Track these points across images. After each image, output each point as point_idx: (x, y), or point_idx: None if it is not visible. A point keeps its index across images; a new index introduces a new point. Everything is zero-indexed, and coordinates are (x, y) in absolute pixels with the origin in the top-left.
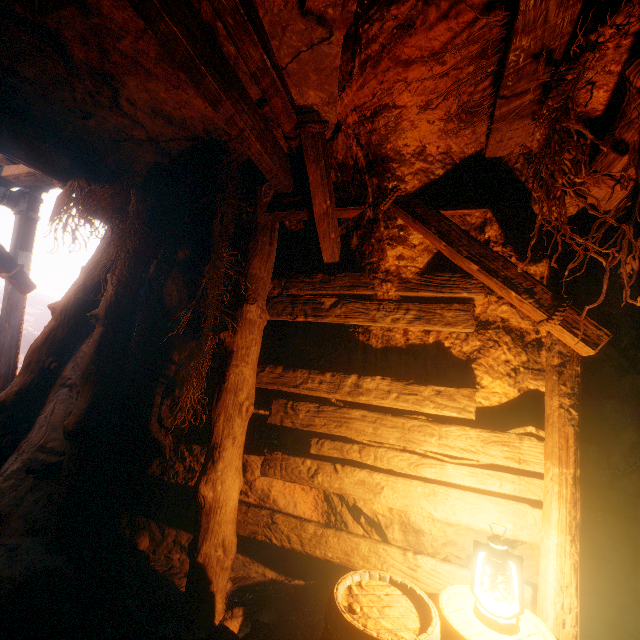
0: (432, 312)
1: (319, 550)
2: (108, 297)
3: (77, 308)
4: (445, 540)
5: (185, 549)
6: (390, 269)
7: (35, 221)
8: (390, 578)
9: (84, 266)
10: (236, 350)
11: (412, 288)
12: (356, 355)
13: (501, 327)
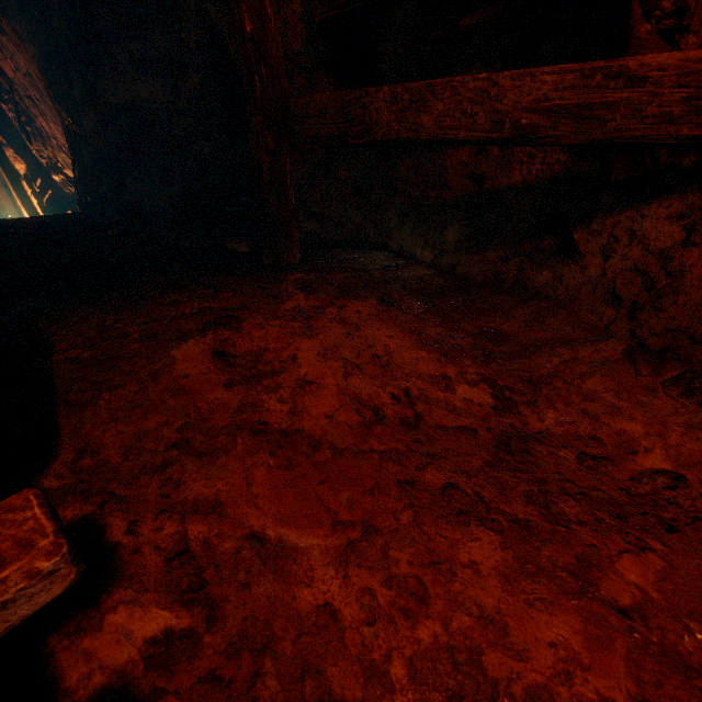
0: None
1: None
2: None
3: None
4: None
5: None
6: None
7: None
8: None
9: None
10: None
11: None
12: None
13: None
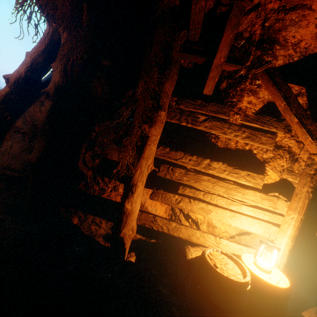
0: (256, 135)
1: (176, 233)
2: (56, 82)
3: (26, 82)
4: (224, 231)
5: (98, 224)
6: (242, 108)
7: None
8: (221, 251)
9: (29, 52)
10: (150, 136)
11: (249, 121)
12: (207, 148)
13: (287, 150)
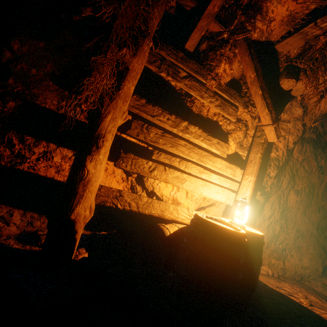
0: (225, 106)
1: (148, 210)
2: None
3: None
4: (187, 207)
5: (4, 219)
6: (219, 74)
7: None
8: (206, 215)
9: None
10: (131, 69)
11: (221, 90)
12: (182, 112)
13: (244, 123)
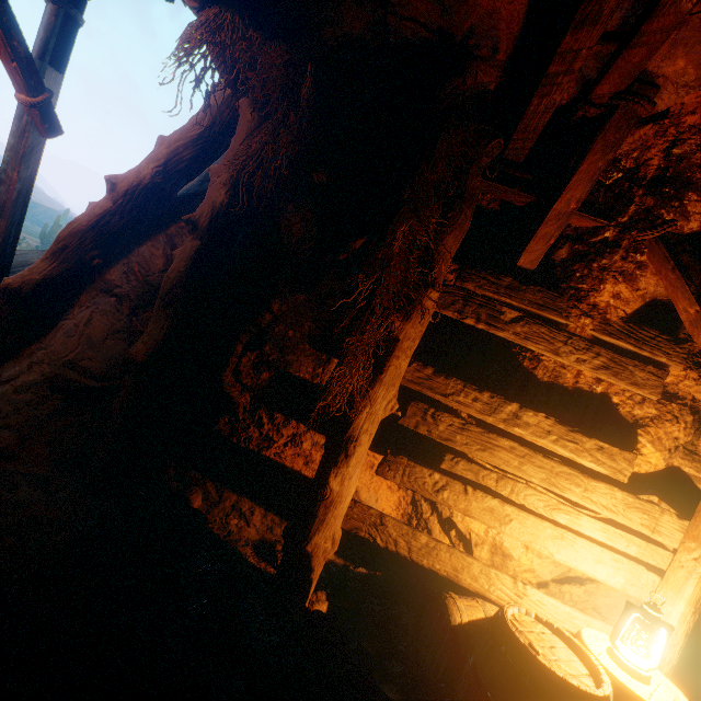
0: (623, 366)
1: (427, 560)
2: (216, 203)
3: (148, 195)
4: (528, 568)
5: (245, 517)
6: (599, 305)
7: (76, 25)
8: (536, 615)
9: (165, 136)
10: (402, 339)
11: (611, 333)
12: (512, 379)
13: (688, 405)
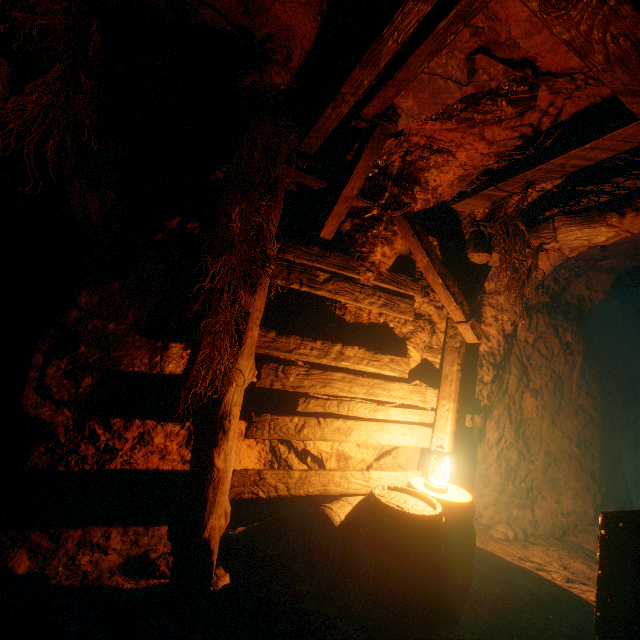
0: (394, 302)
1: (303, 489)
2: None
3: None
4: (361, 459)
5: (99, 547)
6: (376, 262)
7: None
8: (388, 486)
9: None
10: (252, 312)
11: (384, 281)
12: (331, 326)
13: (427, 319)
